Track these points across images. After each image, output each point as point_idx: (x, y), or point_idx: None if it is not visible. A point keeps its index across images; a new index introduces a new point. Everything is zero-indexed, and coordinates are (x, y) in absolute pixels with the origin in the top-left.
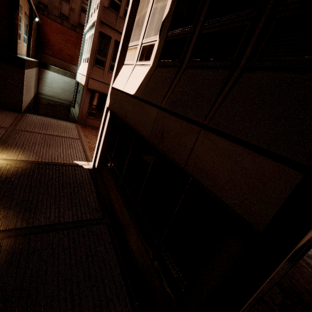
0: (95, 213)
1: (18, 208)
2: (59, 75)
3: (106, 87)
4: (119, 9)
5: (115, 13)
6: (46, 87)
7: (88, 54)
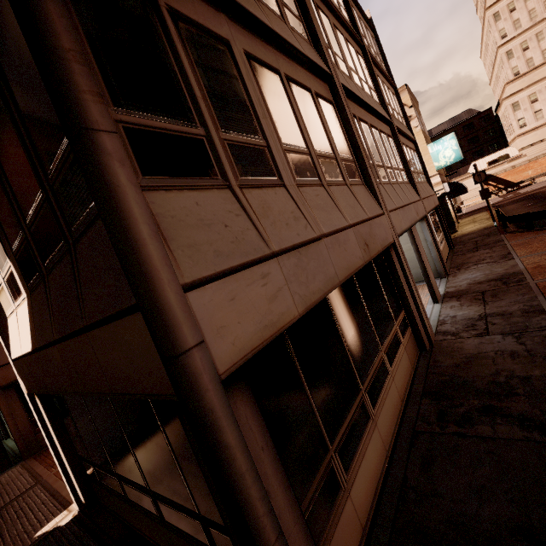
0: None
1: None
2: None
3: None
4: None
5: None
6: None
7: None
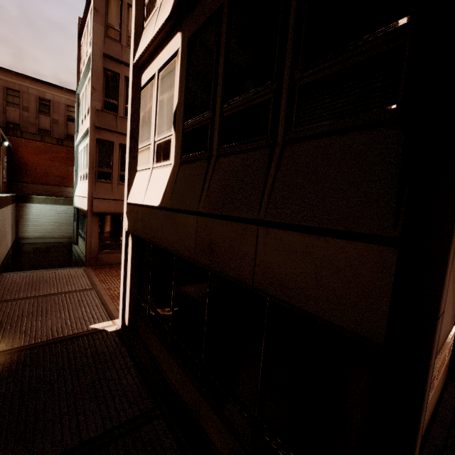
0: (140, 403)
1: (3, 441)
2: (47, 205)
3: (119, 204)
4: (117, 109)
5: (113, 114)
6: (29, 227)
7: (86, 169)
